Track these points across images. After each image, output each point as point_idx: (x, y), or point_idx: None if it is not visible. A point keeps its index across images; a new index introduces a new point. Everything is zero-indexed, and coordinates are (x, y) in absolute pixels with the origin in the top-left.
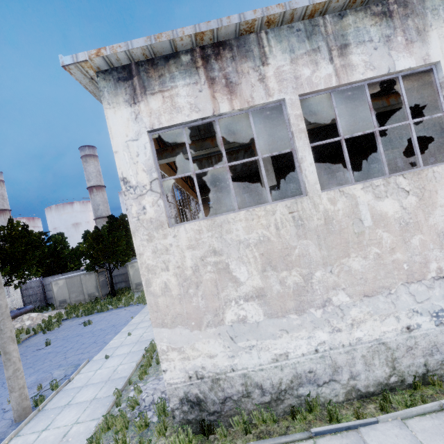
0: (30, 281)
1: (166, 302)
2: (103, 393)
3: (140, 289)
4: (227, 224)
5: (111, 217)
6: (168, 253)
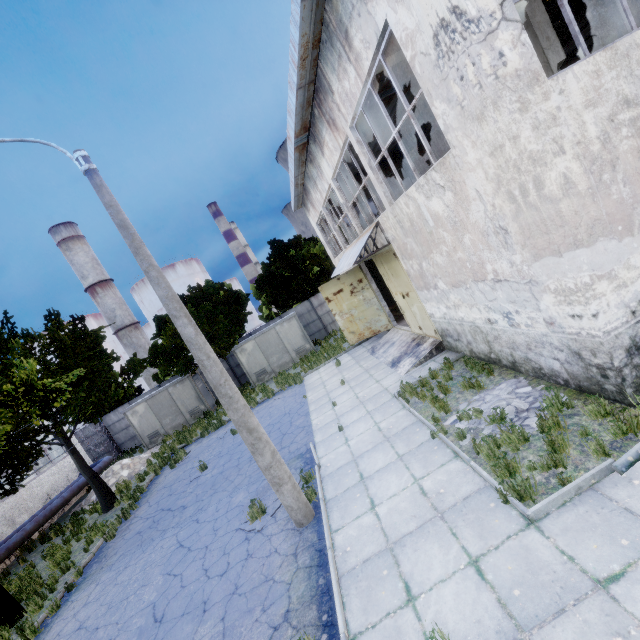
0: (86, 426)
1: (572, 207)
2: (405, 447)
3: (264, 380)
4: (636, 50)
5: None
6: (558, 124)
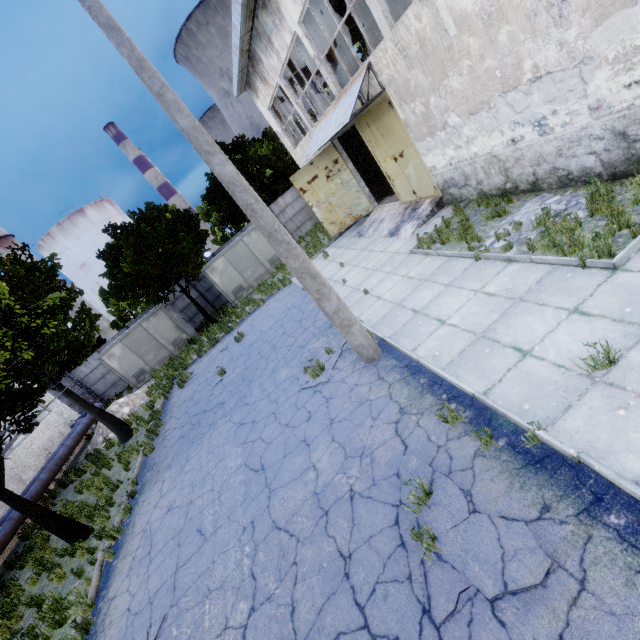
0: None
1: None
2: (448, 277)
3: (243, 296)
4: None
5: (113, 226)
6: None
